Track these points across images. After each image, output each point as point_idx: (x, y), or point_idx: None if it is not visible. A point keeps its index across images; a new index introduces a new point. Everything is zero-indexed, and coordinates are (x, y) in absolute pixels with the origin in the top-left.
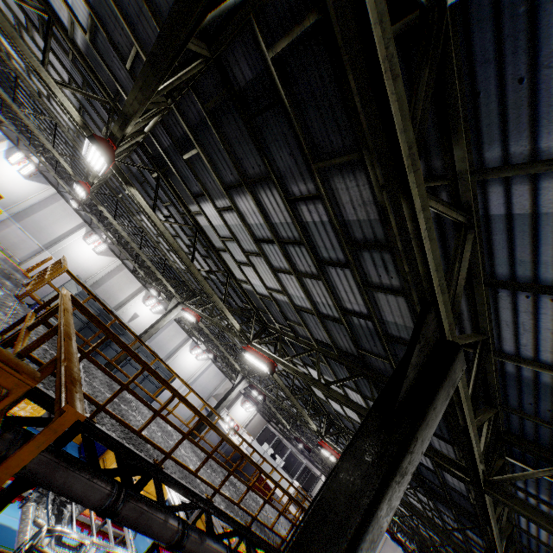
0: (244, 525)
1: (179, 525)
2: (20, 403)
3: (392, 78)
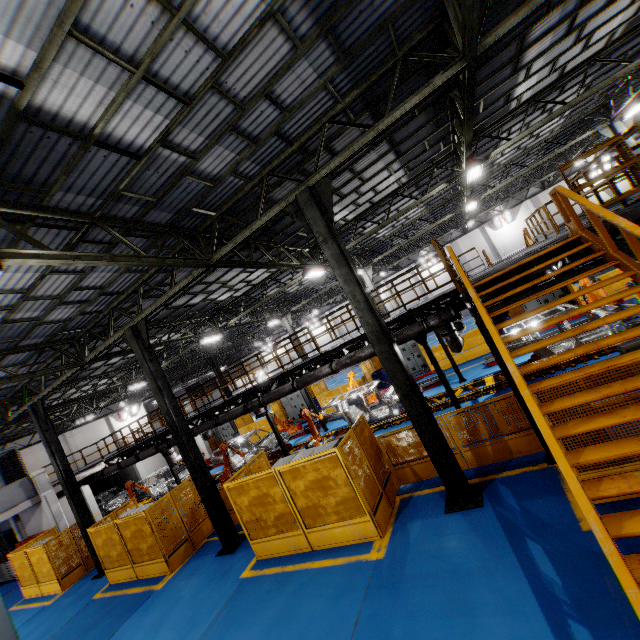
0: None
1: None
2: None
3: (535, 1)
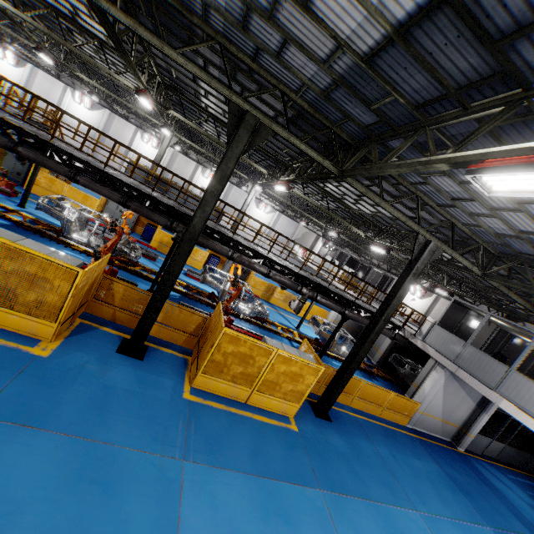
0: (146, 193)
1: (72, 170)
2: (39, 167)
3: None
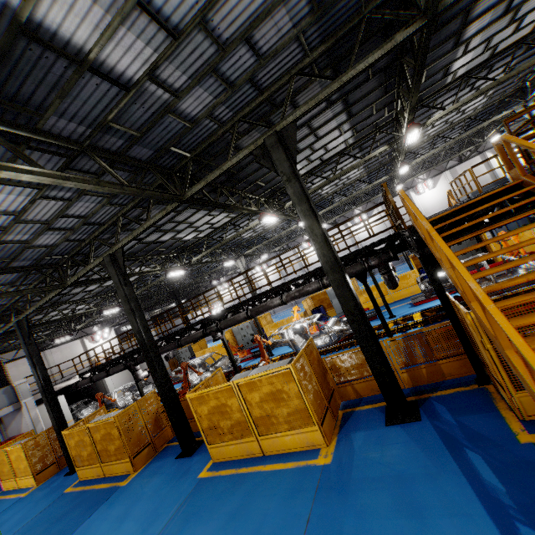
0: None
1: None
2: None
3: None
